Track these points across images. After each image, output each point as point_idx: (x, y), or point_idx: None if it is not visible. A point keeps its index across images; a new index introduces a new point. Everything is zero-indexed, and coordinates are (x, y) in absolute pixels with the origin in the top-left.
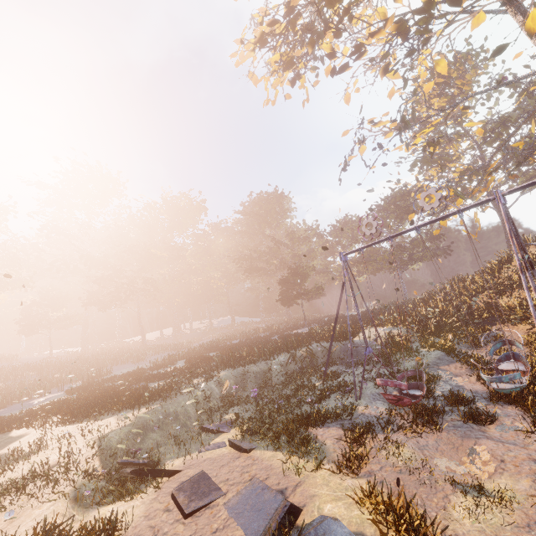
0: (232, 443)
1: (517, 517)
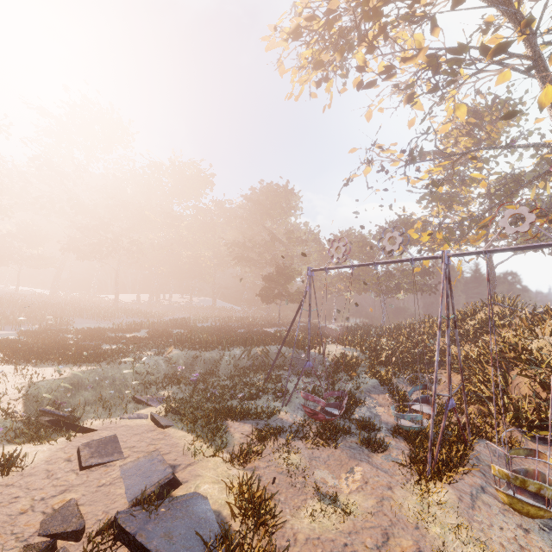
0: (153, 417)
1: (346, 525)
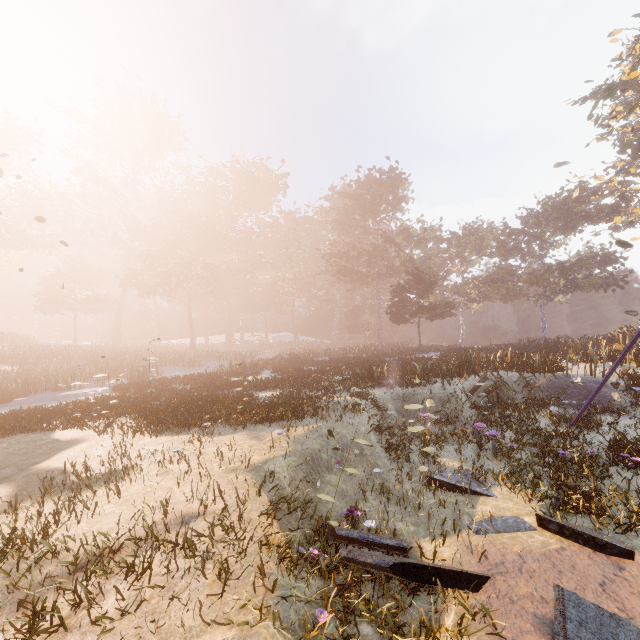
0: (562, 527)
1: None
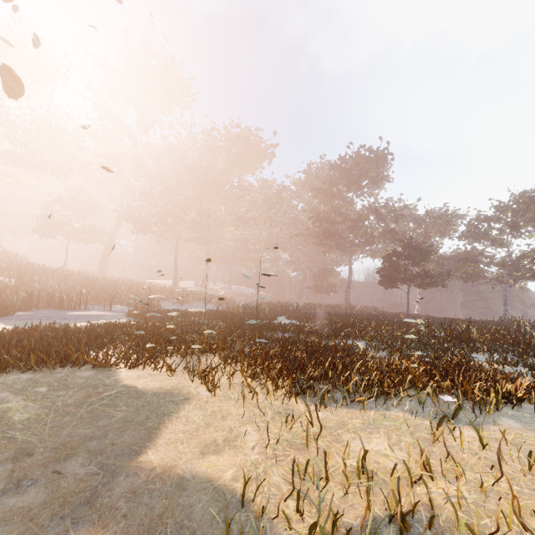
0: None
1: None
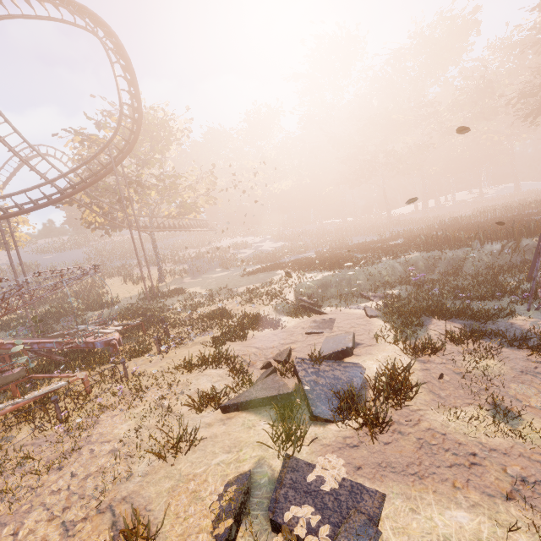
0: (364, 308)
1: (497, 442)
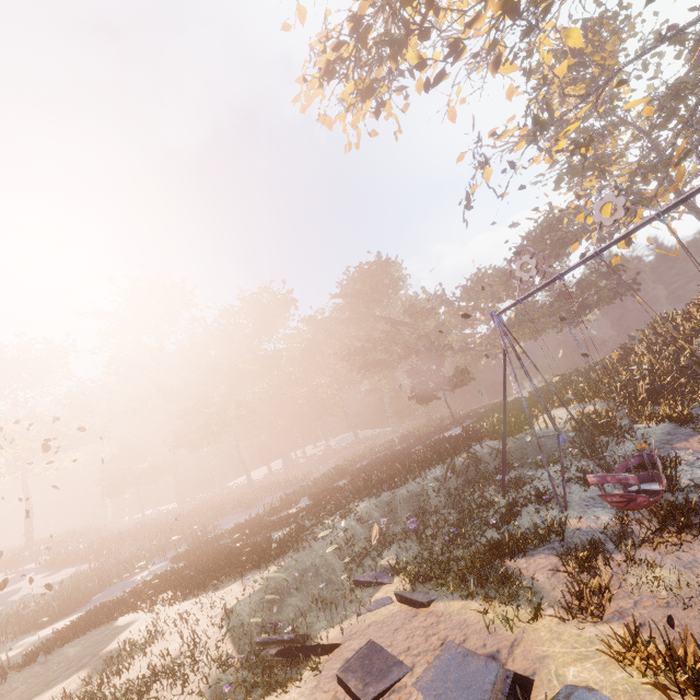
0: (401, 597)
1: None
